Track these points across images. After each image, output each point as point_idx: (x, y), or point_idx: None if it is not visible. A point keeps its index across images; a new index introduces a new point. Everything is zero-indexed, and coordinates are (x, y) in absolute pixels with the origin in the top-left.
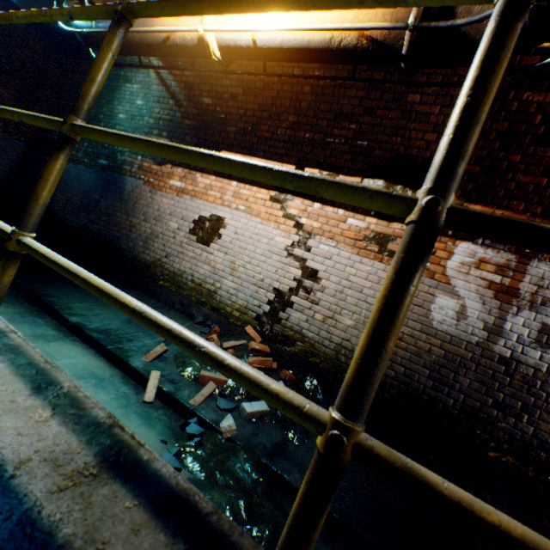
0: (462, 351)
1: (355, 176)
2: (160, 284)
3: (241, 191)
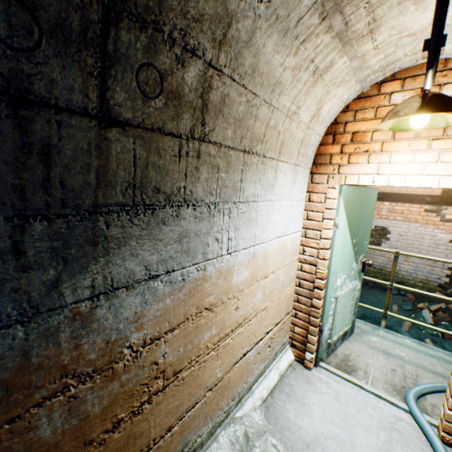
0: None
1: None
2: None
3: (394, 207)
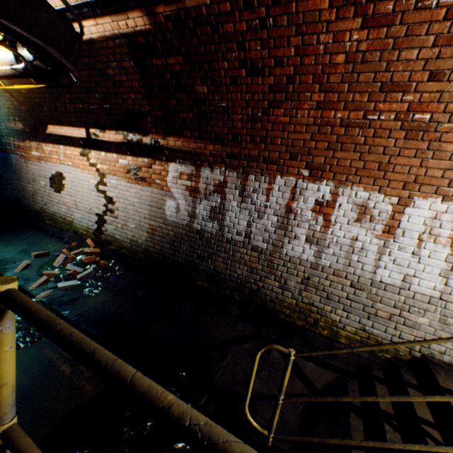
0: (181, 230)
1: (113, 130)
2: (46, 223)
3: (67, 152)
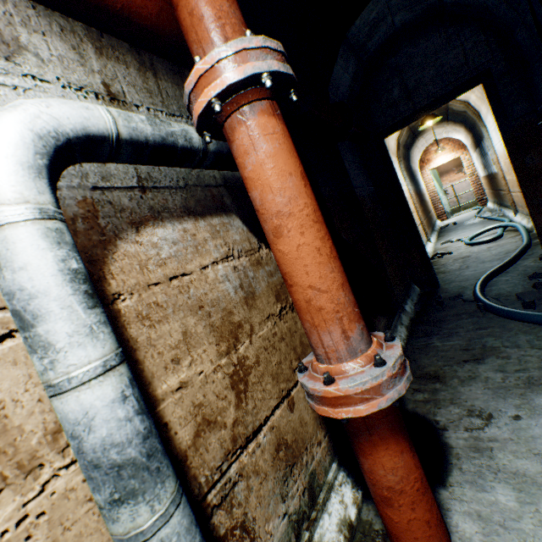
0: None
1: None
2: None
3: (442, 179)
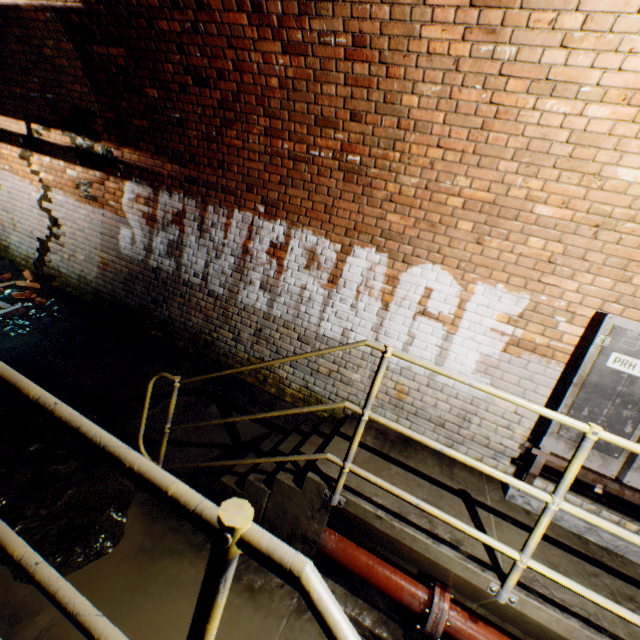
0: (137, 267)
1: (59, 129)
2: None
3: (4, 151)
